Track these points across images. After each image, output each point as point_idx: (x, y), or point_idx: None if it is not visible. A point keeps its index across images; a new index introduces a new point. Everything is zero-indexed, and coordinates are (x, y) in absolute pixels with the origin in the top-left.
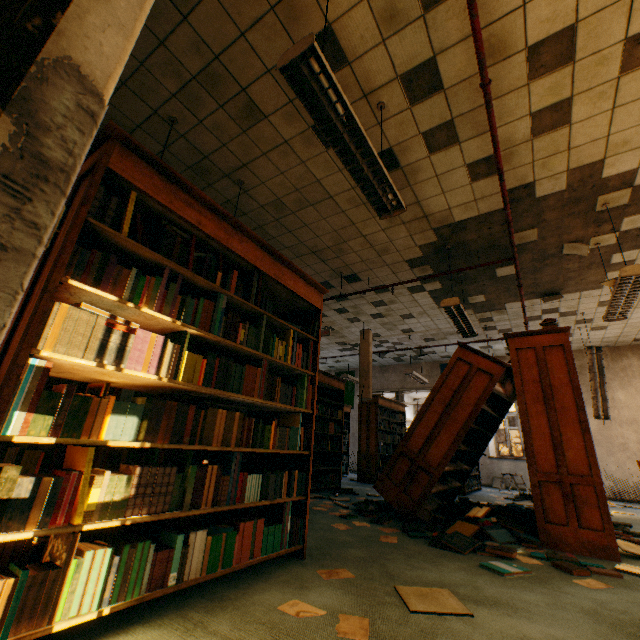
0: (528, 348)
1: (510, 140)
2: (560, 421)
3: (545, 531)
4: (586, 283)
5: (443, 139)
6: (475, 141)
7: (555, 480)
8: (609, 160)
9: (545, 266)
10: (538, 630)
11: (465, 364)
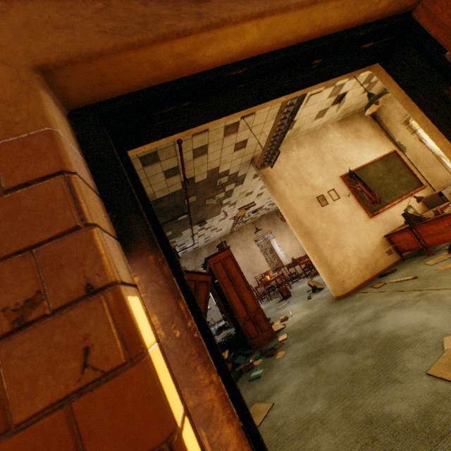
0: (218, 261)
1: (184, 160)
2: (241, 291)
3: (253, 343)
4: (215, 213)
5: (151, 160)
6: (168, 160)
7: (248, 318)
8: (221, 166)
9: (199, 210)
10: (291, 387)
11: (193, 281)
